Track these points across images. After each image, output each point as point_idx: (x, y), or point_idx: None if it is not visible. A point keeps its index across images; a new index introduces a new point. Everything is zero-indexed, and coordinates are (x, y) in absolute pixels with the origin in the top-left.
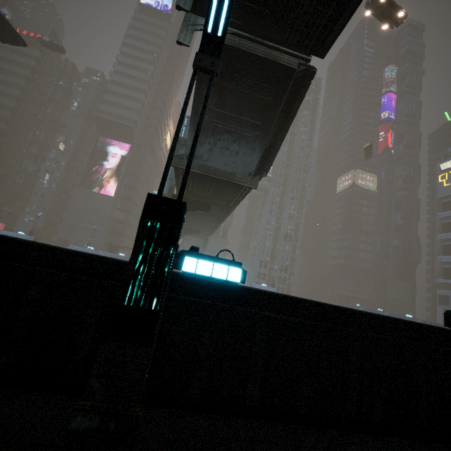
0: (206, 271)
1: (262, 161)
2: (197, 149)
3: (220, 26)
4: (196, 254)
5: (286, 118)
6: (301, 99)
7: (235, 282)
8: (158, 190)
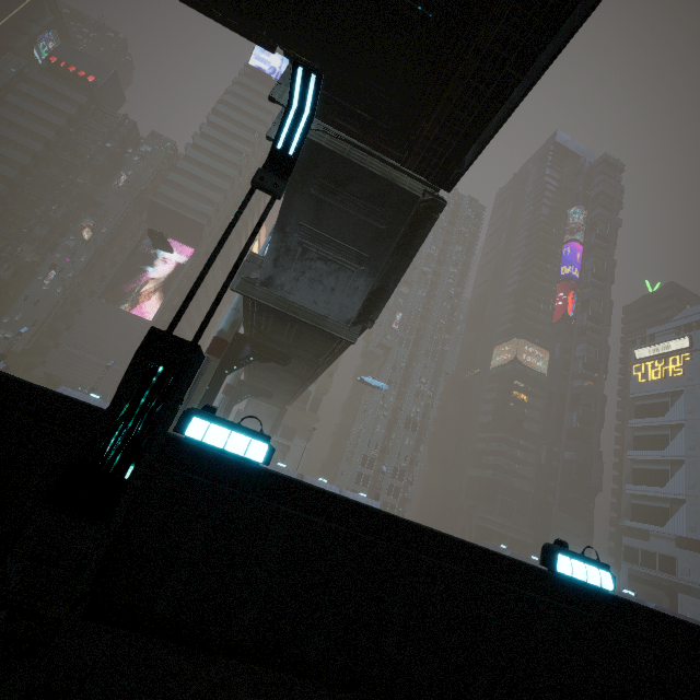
0: (217, 441)
1: (367, 306)
2: (277, 274)
3: (293, 145)
4: (209, 416)
5: (404, 254)
6: (425, 234)
7: (256, 462)
8: (170, 325)
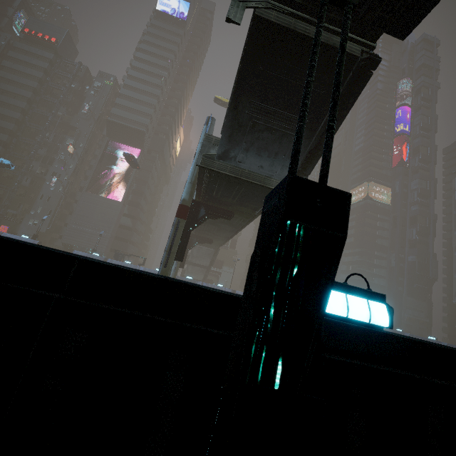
0: (338, 308)
1: (303, 164)
2: (231, 148)
3: None
4: None
5: (337, 115)
6: (358, 93)
7: (379, 327)
8: (290, 173)
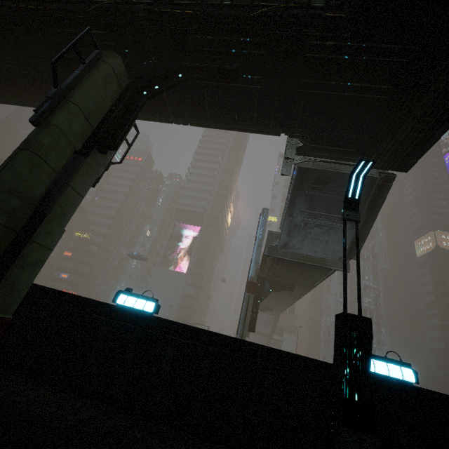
0: (383, 370)
1: (351, 246)
2: (290, 240)
3: (357, 193)
4: None
5: (372, 211)
6: (384, 196)
7: (410, 382)
8: (344, 308)
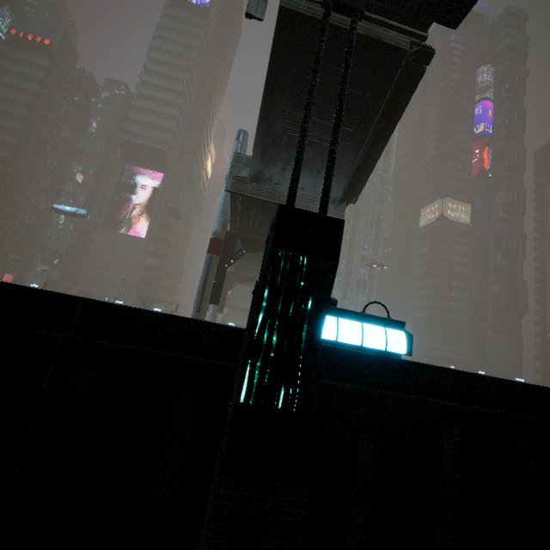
0: (353, 337)
1: (351, 182)
2: (265, 168)
3: None
4: (333, 310)
5: (387, 121)
6: (410, 94)
7: (397, 354)
8: (288, 202)
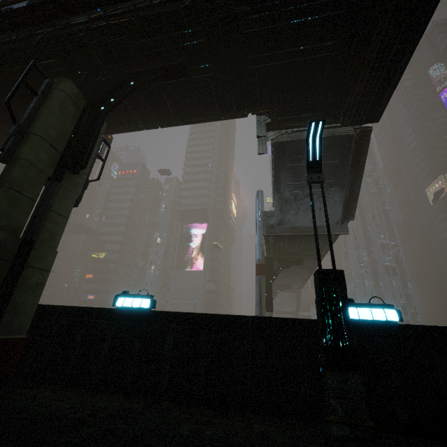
0: (367, 316)
1: (345, 208)
2: (284, 216)
3: (317, 155)
4: (353, 304)
5: (356, 169)
6: (365, 151)
7: (394, 321)
8: (319, 265)
